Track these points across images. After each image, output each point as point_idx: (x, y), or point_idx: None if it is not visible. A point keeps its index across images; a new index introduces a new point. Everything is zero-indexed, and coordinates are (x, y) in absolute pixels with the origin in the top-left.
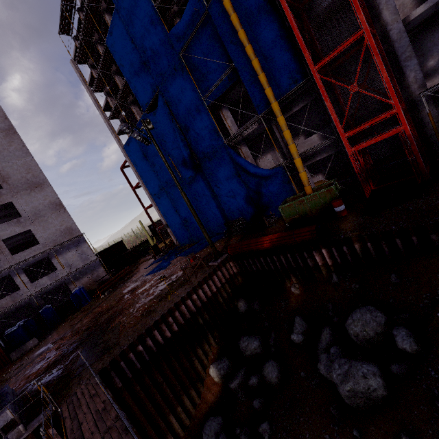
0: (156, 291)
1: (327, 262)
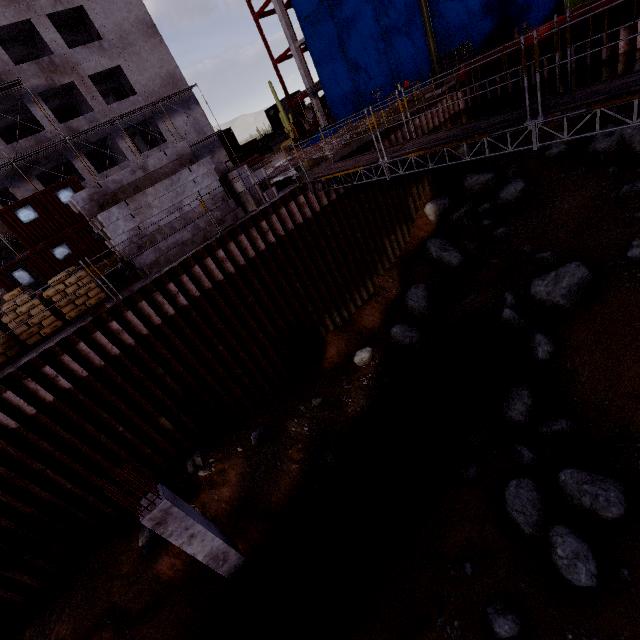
0: (345, 137)
1: (635, 45)
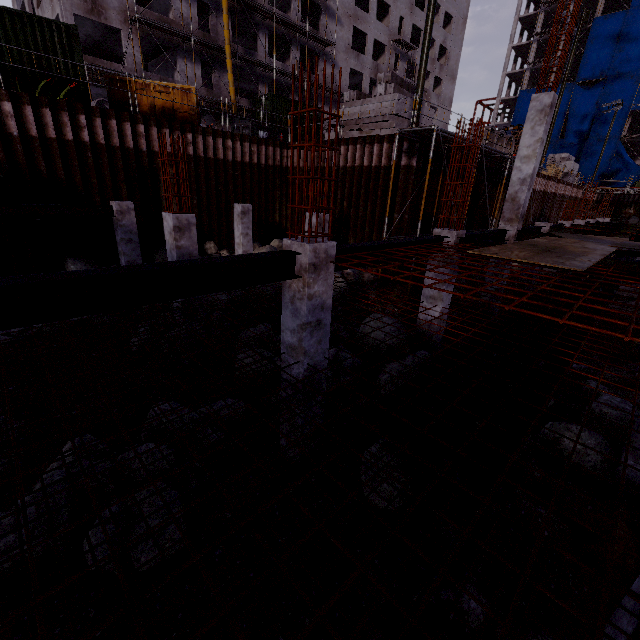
0: None
1: None
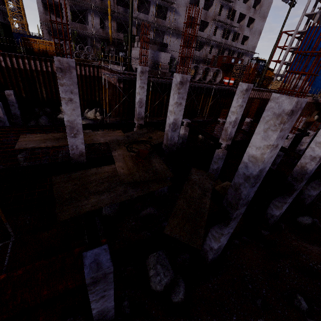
0: None
1: None
